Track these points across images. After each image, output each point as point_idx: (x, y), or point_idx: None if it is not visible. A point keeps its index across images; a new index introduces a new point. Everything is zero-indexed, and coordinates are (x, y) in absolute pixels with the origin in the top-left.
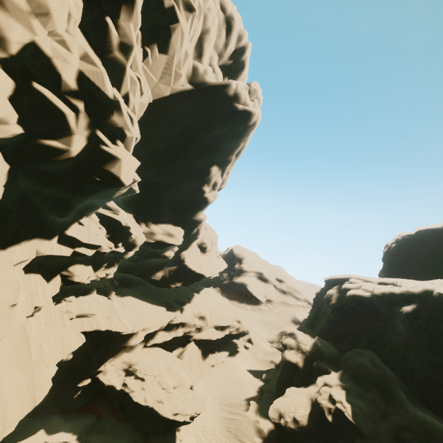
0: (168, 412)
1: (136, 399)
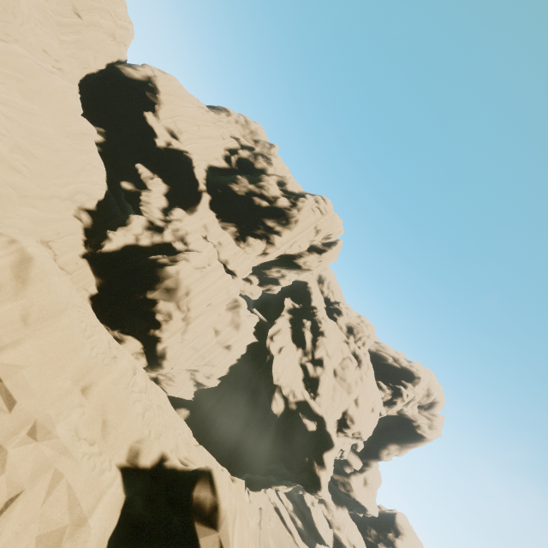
0: (321, 531)
1: (313, 515)
